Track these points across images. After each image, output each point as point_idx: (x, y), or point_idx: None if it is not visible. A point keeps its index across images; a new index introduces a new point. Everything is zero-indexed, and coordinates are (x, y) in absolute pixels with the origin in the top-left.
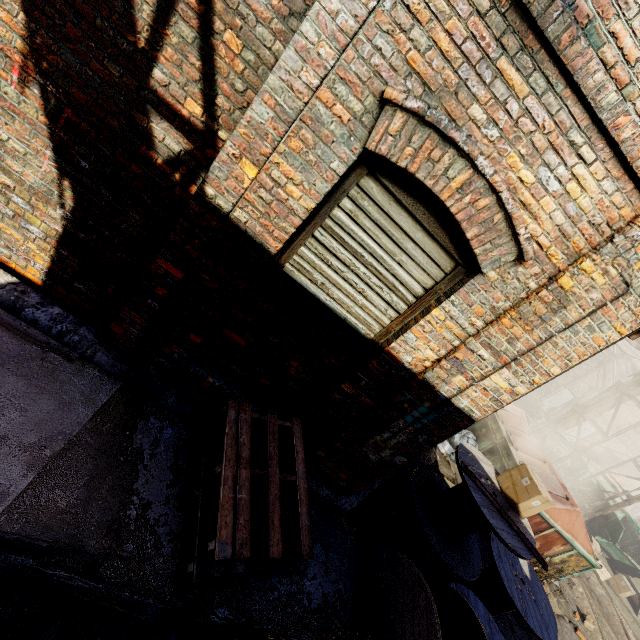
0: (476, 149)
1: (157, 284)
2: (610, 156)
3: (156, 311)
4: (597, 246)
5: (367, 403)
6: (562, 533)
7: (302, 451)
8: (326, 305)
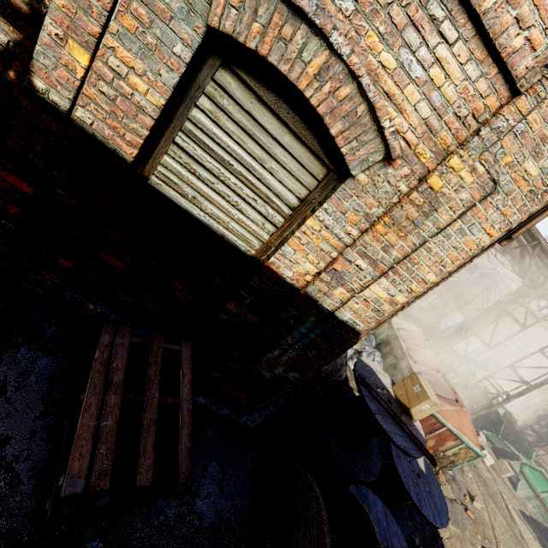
0: (329, 22)
1: (6, 201)
2: (473, 34)
3: (13, 233)
4: (464, 142)
5: (255, 322)
6: (453, 430)
7: (189, 373)
8: (201, 221)
